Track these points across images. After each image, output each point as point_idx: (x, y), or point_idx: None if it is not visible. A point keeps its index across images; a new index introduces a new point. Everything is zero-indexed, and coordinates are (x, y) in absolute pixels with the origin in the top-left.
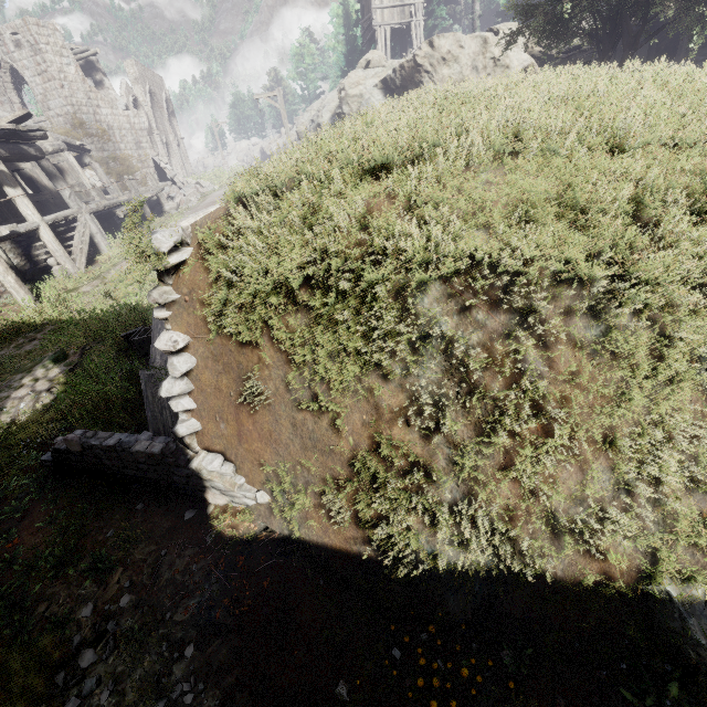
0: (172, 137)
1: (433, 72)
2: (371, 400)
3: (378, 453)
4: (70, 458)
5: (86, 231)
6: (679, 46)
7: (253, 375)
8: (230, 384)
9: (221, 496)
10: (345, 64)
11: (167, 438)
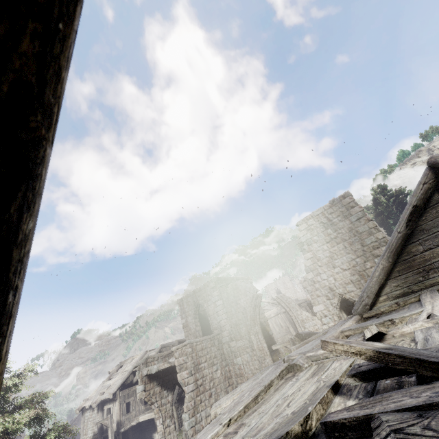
0: None
1: None
2: None
3: None
4: None
5: None
6: None
7: None
8: None
9: None
10: None
11: None
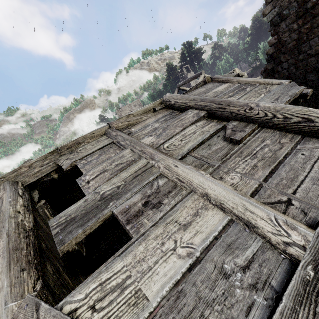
0: None
1: None
2: None
3: None
4: None
5: None
6: None
7: None
8: None
9: None
10: None
11: None
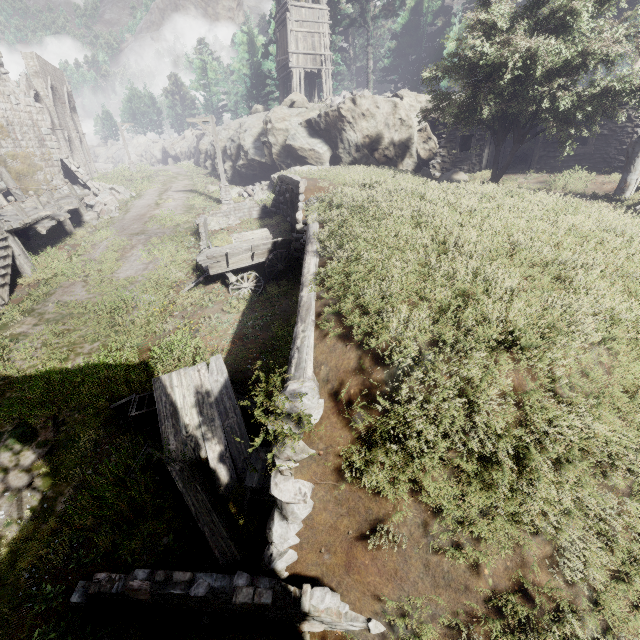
0: (75, 133)
1: (354, 123)
2: (517, 550)
3: (535, 604)
4: (117, 599)
5: (8, 253)
6: (538, 139)
7: (384, 519)
8: (351, 525)
9: (320, 625)
10: (250, 85)
11: (270, 579)
